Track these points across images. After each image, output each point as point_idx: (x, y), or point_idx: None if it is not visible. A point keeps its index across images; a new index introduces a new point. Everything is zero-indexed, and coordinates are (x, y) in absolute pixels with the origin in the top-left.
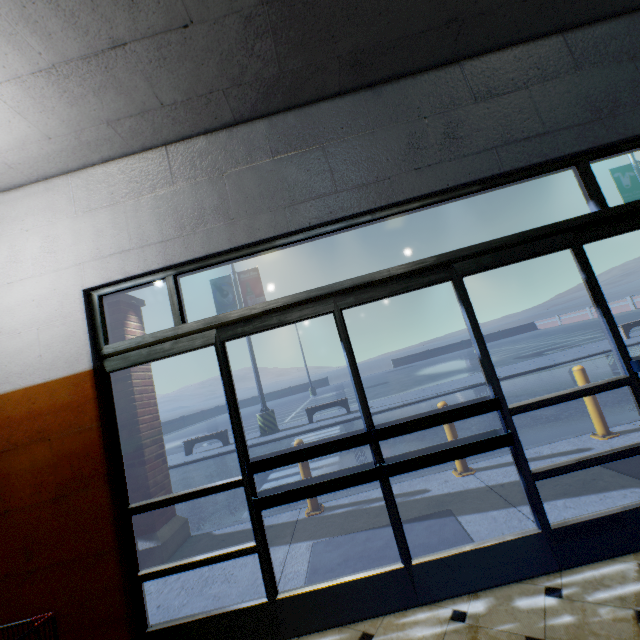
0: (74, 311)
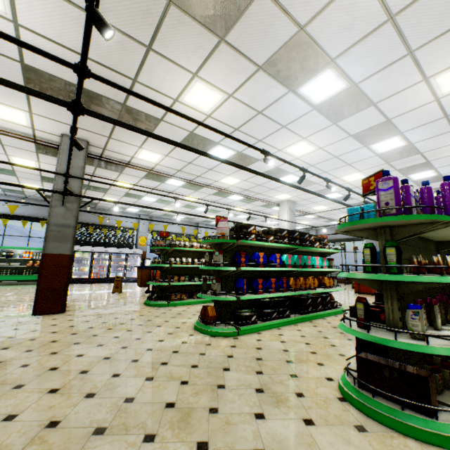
0: None
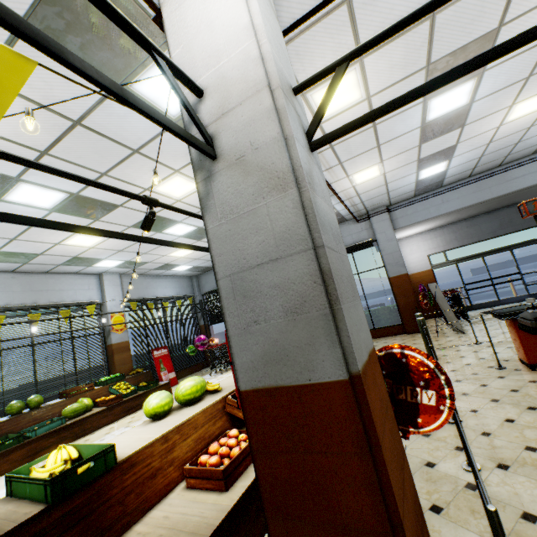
0: (426, 259)
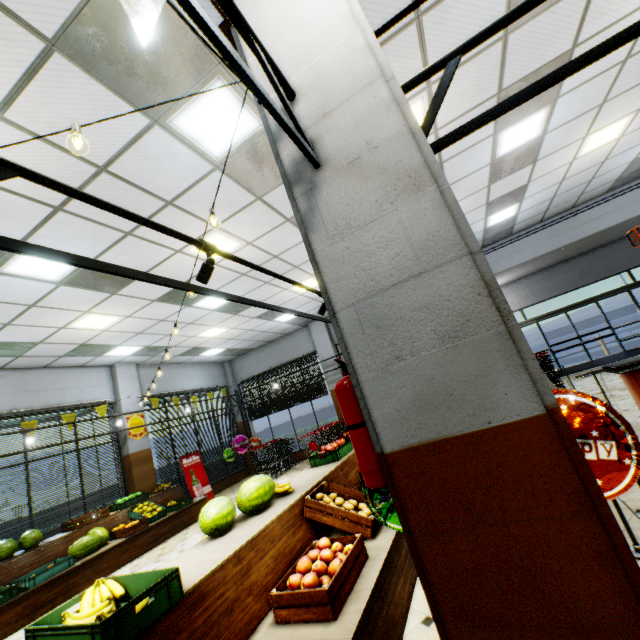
0: None
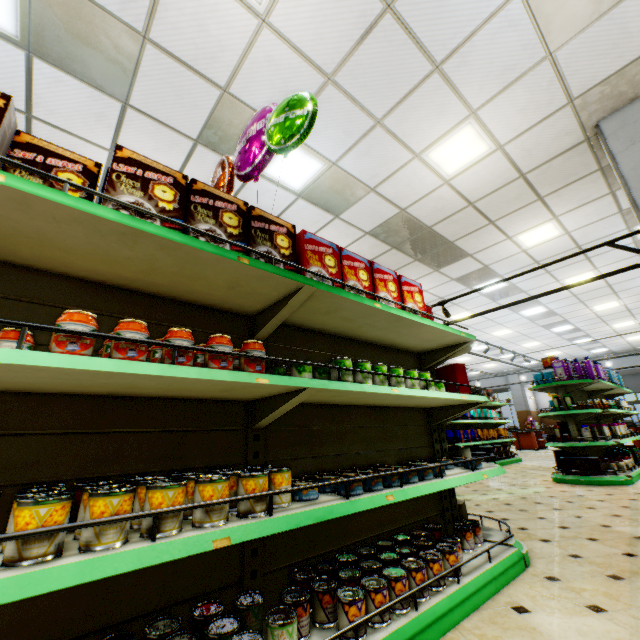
0: None
